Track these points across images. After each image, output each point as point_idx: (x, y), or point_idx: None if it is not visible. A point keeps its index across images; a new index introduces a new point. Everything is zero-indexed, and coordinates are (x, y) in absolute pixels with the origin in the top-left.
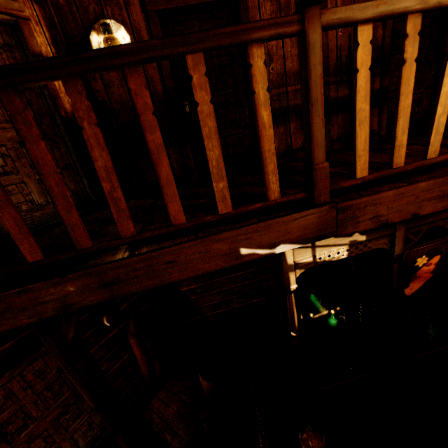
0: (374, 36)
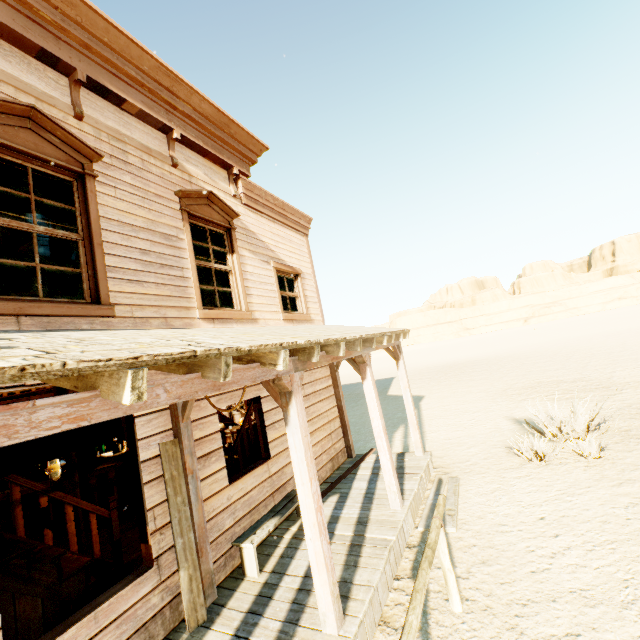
0: None
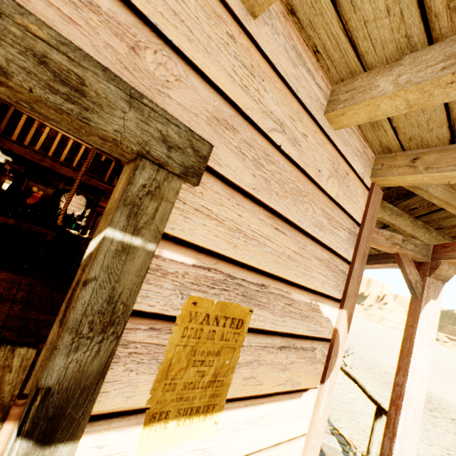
0: (87, 148)
